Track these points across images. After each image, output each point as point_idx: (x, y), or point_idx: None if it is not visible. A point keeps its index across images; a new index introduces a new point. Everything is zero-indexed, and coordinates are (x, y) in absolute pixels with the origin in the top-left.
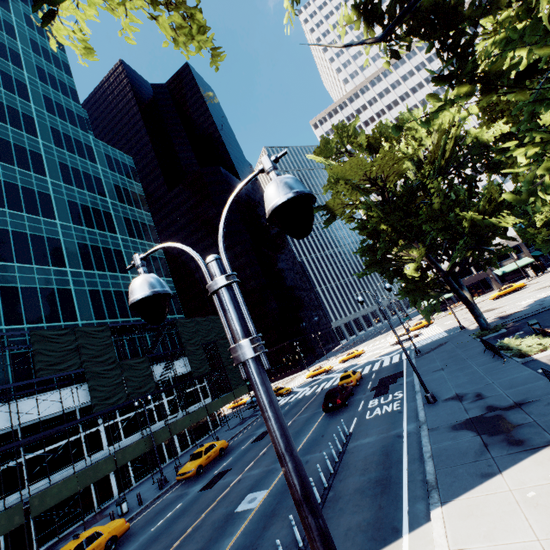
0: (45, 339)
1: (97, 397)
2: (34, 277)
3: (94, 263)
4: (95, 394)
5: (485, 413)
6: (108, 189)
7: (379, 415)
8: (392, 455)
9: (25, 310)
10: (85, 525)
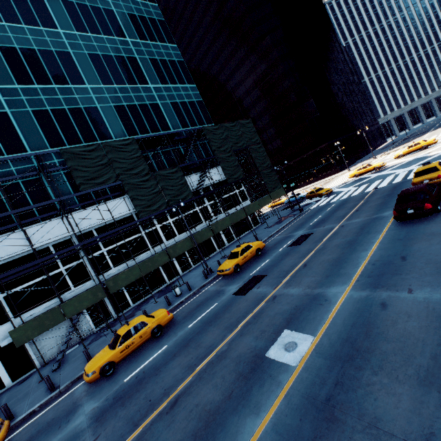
0: (76, 156)
1: (139, 205)
2: (59, 98)
3: (111, 76)
4: (137, 202)
5: None
6: None
7: None
8: None
9: (62, 132)
10: (159, 294)
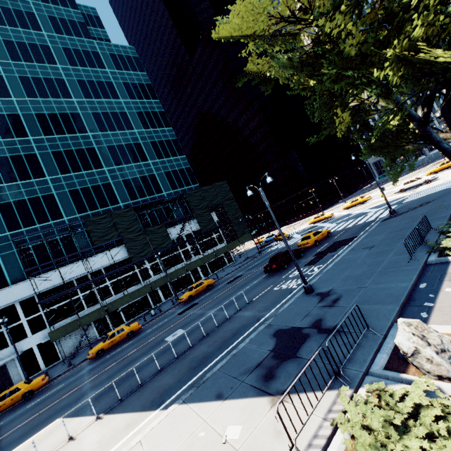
0: (93, 223)
1: (133, 253)
2: (86, 180)
3: (121, 159)
4: (131, 251)
5: (306, 328)
6: (119, 90)
7: (281, 289)
8: (235, 337)
9: (86, 203)
10: (145, 314)
